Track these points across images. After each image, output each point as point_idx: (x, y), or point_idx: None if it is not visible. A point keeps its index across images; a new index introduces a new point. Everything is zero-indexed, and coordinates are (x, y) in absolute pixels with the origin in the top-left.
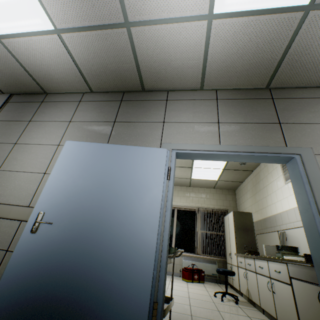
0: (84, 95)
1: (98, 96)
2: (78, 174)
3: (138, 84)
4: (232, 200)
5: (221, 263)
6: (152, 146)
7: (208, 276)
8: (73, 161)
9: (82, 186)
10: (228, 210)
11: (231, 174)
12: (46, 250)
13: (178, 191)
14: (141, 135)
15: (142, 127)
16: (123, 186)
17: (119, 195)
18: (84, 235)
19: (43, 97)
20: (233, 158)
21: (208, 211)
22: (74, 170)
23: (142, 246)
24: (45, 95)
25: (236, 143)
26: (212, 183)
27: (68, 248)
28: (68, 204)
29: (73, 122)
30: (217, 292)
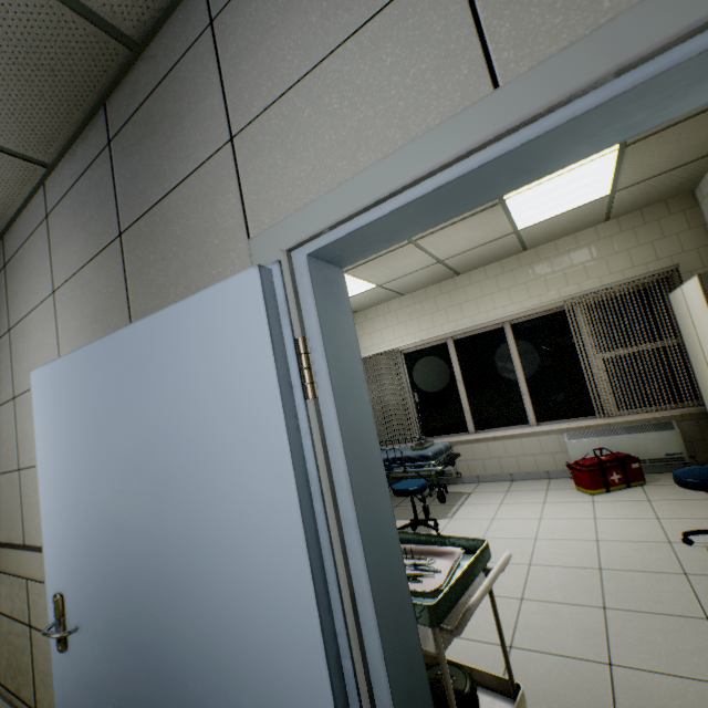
0: (45, 190)
1: (66, 170)
2: (80, 468)
3: (95, 38)
4: (687, 230)
5: (688, 421)
6: (229, 269)
7: (653, 462)
8: (60, 432)
9: (97, 505)
10: (678, 268)
11: (659, 150)
12: (96, 696)
13: (497, 278)
14: (190, 244)
15: (181, 210)
16: (178, 481)
17: (178, 516)
18: (146, 655)
19: (2, 252)
20: (613, 127)
21: (607, 296)
22: (69, 458)
23: (289, 698)
24: (1, 244)
25: (606, 8)
26: (596, 209)
27: (130, 693)
28: (91, 564)
29: (58, 292)
30: (691, 534)
